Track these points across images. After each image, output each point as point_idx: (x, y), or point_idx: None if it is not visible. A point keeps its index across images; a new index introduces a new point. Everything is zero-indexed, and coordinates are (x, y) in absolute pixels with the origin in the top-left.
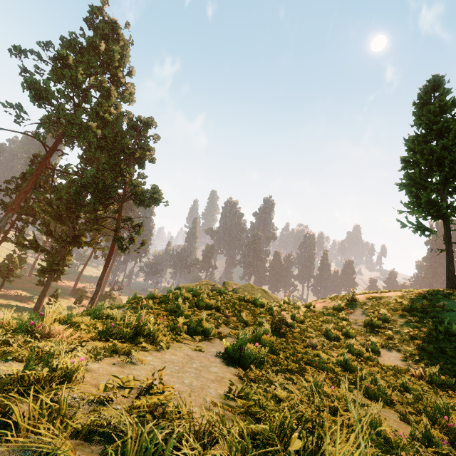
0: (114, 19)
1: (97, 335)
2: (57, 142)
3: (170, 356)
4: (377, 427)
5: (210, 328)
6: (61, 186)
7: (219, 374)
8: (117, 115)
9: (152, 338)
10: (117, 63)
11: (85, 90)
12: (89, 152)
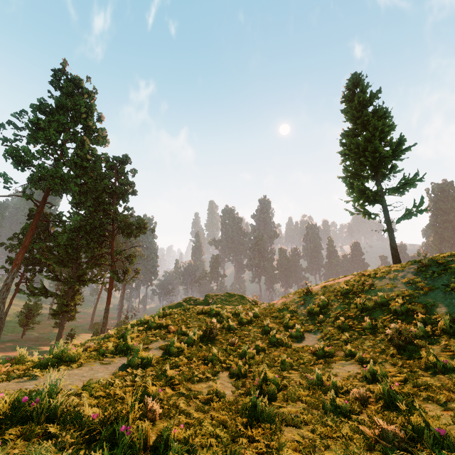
0: (75, 77)
1: (33, 366)
2: (45, 196)
3: (74, 371)
4: (148, 389)
5: (134, 346)
6: (57, 234)
7: (98, 377)
8: (95, 160)
9: (72, 362)
10: (84, 114)
11: (60, 145)
12: (74, 200)
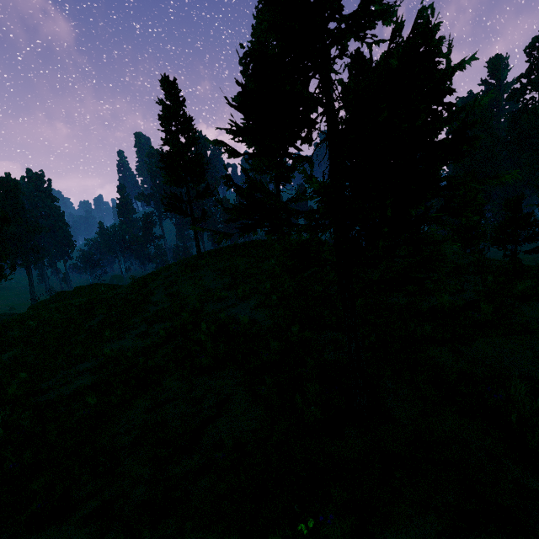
0: None
1: None
2: None
3: None
4: None
5: None
6: None
7: None
8: None
9: None
10: None
11: None
12: None
